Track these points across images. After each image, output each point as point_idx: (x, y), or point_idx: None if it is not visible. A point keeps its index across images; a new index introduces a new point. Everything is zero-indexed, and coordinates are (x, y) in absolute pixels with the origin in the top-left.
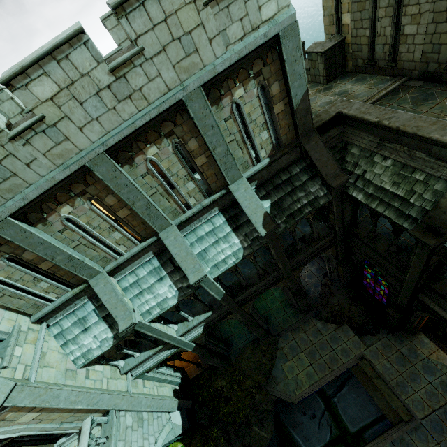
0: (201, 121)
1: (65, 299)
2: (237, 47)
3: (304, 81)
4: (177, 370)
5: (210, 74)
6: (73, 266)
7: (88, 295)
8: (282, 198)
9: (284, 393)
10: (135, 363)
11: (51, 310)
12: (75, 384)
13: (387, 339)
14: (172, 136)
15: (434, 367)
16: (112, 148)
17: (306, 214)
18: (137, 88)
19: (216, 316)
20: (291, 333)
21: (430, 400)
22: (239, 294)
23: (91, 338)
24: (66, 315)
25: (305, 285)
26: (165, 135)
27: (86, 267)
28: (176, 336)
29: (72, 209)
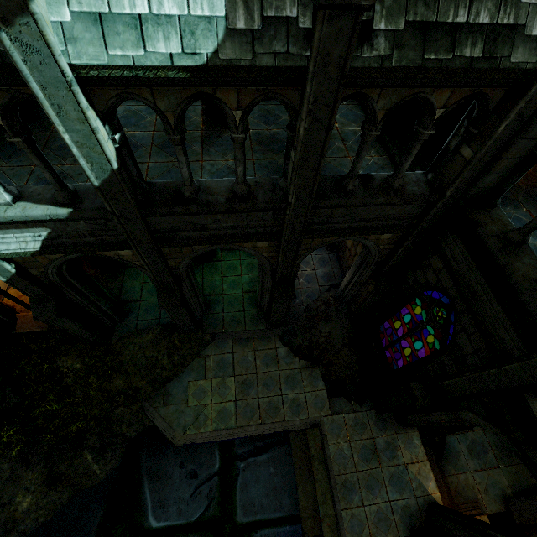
0: None
1: None
2: None
3: None
4: None
5: None
6: None
7: None
8: None
9: (168, 423)
10: None
11: None
12: None
13: (366, 416)
14: None
15: (407, 481)
16: None
17: (458, 64)
18: None
19: (86, 233)
20: (233, 342)
21: (377, 525)
22: (162, 208)
23: None
24: None
25: (296, 287)
26: None
27: None
28: None
29: None
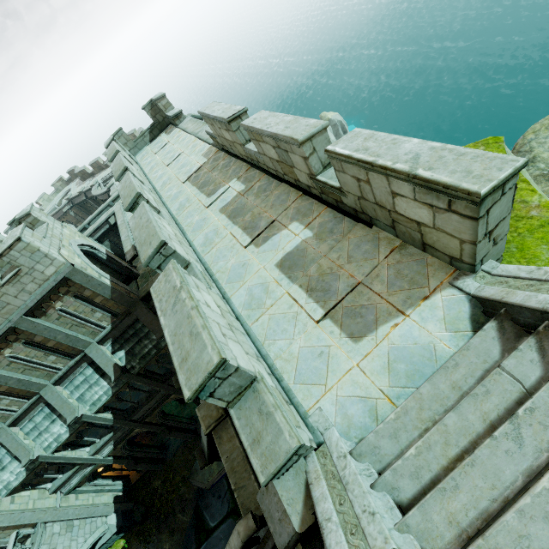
0: (34, 329)
1: None
2: (39, 291)
3: (106, 285)
4: (117, 479)
5: (26, 309)
6: None
7: (0, 442)
8: (133, 347)
9: (201, 482)
10: (59, 483)
11: None
12: None
13: None
14: (19, 340)
15: None
16: None
17: (153, 355)
18: None
19: (122, 434)
20: None
21: None
22: (132, 415)
23: (8, 473)
24: None
25: None
26: (13, 341)
27: None
28: (86, 456)
29: None
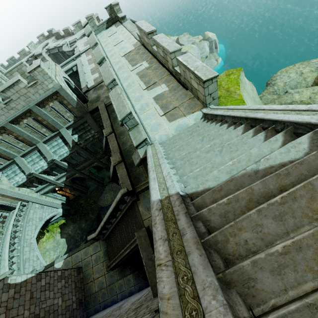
0: (39, 113)
1: (7, 164)
2: (44, 95)
3: (74, 100)
4: (63, 196)
5: (37, 102)
6: (7, 154)
7: (15, 163)
8: (82, 134)
9: (102, 204)
10: (39, 189)
11: (2, 167)
12: (14, 191)
13: None
14: (31, 116)
15: None
16: (11, 121)
17: (91, 140)
18: (13, 107)
19: (70, 174)
20: (111, 184)
21: None
22: (76, 166)
23: (18, 177)
24: (9, 169)
25: None
26: (28, 116)
27: (11, 154)
28: (53, 180)
29: (2, 137)
